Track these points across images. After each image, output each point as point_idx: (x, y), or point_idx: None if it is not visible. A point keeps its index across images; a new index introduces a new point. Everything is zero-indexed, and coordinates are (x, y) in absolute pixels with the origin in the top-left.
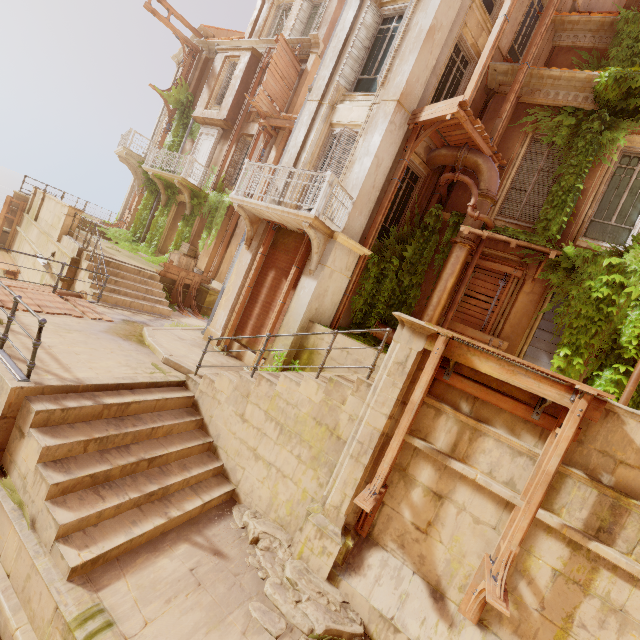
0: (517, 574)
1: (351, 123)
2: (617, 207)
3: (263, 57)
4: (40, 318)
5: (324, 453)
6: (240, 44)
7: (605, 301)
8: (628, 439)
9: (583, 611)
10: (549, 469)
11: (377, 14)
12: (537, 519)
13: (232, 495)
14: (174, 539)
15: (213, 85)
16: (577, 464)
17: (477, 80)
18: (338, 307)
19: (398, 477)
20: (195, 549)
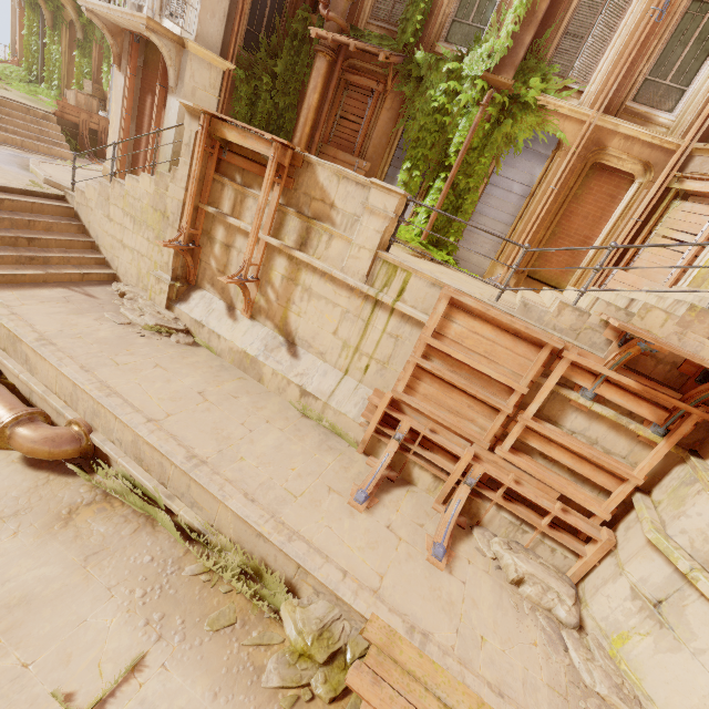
0: (267, 284)
1: None
2: (476, 2)
3: None
4: None
5: (162, 232)
6: None
7: (442, 111)
8: (317, 182)
9: (294, 295)
10: (259, 202)
11: None
12: (275, 247)
13: (115, 278)
14: (55, 286)
15: None
16: (294, 206)
17: None
18: None
19: (207, 240)
20: (71, 292)
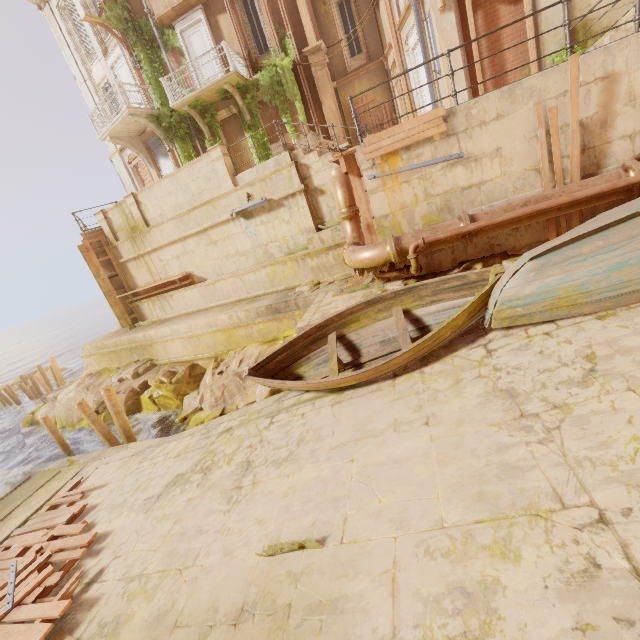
0: None
1: None
2: None
3: None
4: None
5: None
6: None
7: None
8: None
9: None
10: None
11: None
12: None
13: None
14: None
15: None
16: None
17: None
18: None
19: None
20: None
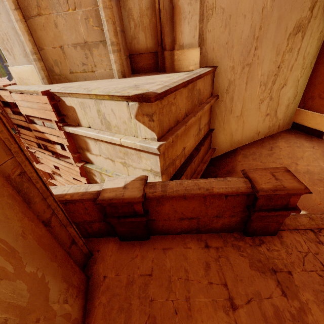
0: None
1: None
2: None
3: None
4: None
5: None
6: None
7: None
8: None
9: None
10: None
11: None
12: None
13: None
14: None
15: None
16: None
17: None
18: None
19: None
20: None
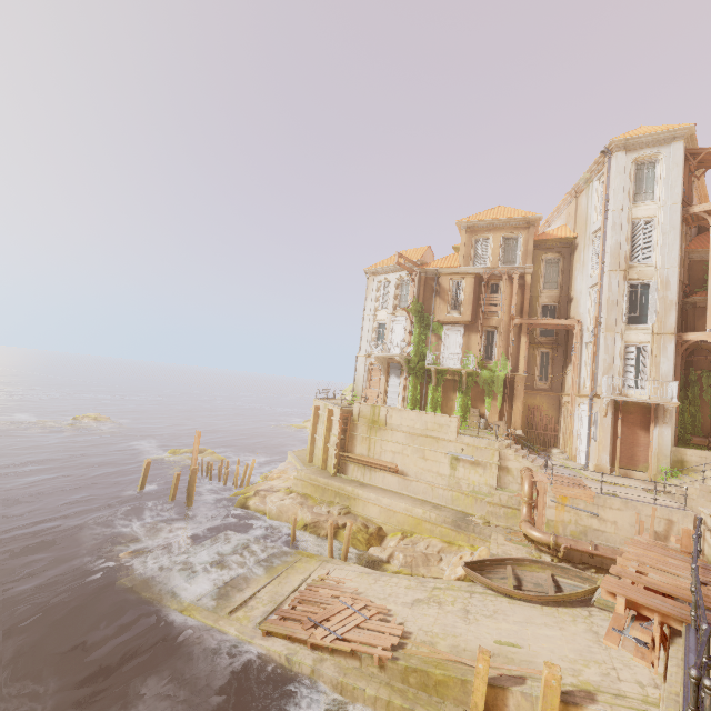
0: None
1: (641, 342)
2: None
3: (483, 276)
4: (686, 487)
5: None
6: (458, 269)
7: None
8: None
9: None
10: None
11: (628, 285)
12: None
13: None
14: None
15: (447, 298)
16: None
17: (710, 321)
18: (674, 435)
19: None
20: None
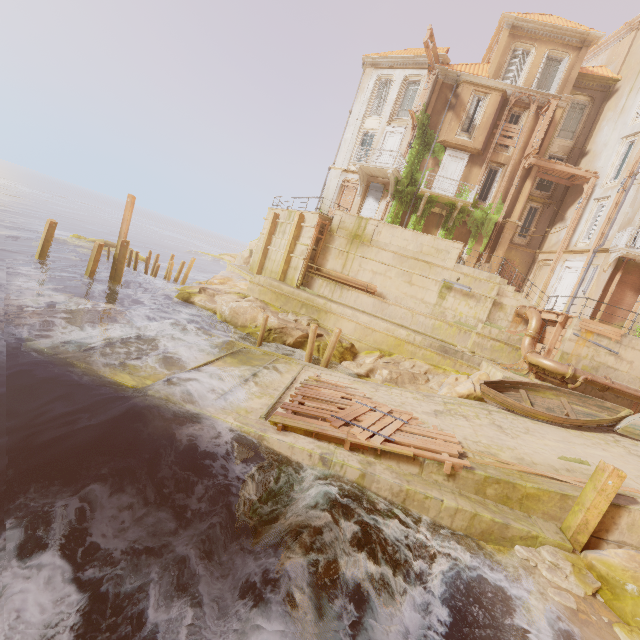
0: None
1: None
2: None
3: (510, 99)
4: None
5: None
6: (485, 81)
7: None
8: None
9: None
10: None
11: None
12: None
13: None
14: None
15: (462, 115)
16: None
17: None
18: None
19: None
20: None
